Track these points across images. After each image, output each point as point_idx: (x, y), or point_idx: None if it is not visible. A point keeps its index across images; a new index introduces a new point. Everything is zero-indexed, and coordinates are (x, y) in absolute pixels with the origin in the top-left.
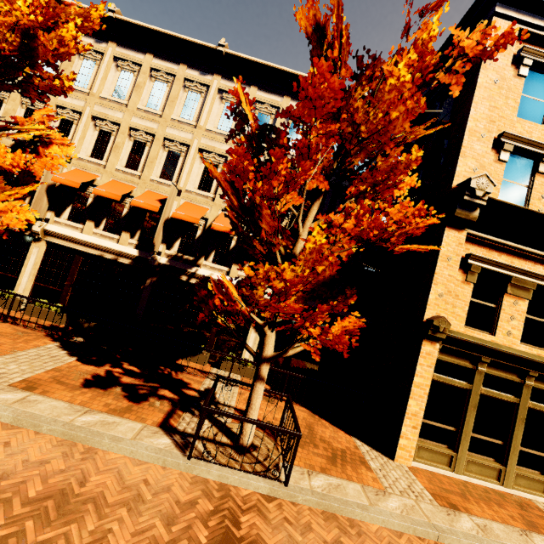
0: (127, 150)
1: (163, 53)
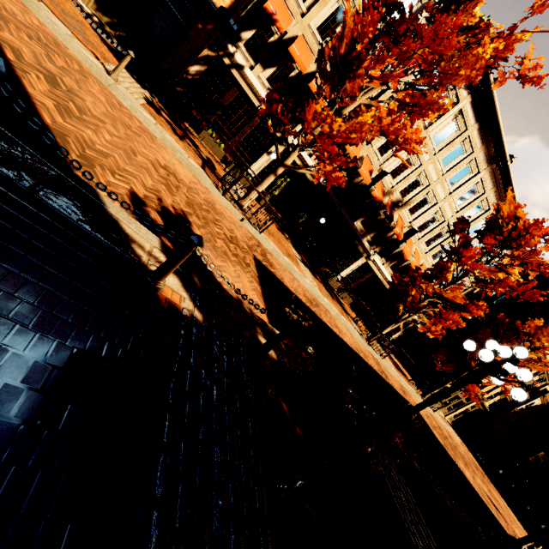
0: (433, 234)
1: (499, 193)
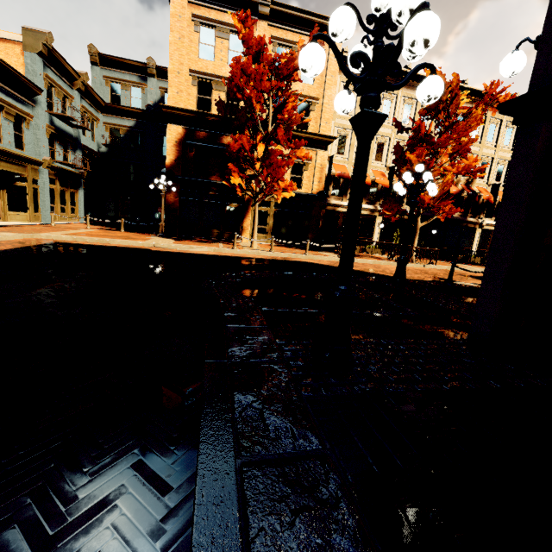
0: None
1: None
